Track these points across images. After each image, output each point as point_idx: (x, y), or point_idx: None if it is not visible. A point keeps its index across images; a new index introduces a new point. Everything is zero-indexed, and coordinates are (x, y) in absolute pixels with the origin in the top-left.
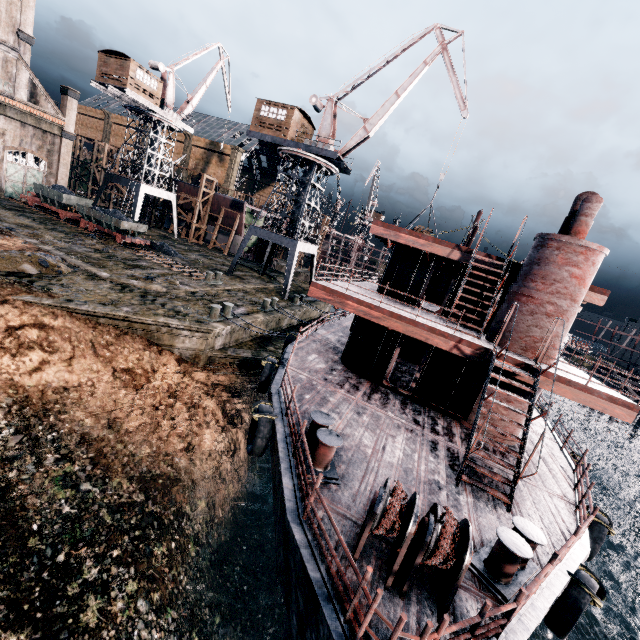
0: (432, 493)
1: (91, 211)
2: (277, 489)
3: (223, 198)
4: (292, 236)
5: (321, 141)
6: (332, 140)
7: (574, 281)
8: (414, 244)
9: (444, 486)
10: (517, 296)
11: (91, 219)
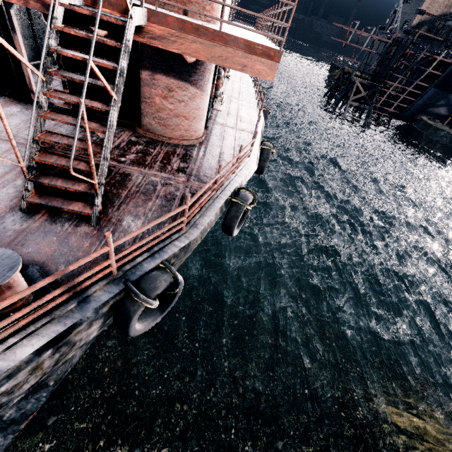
0: None
1: None
2: None
3: None
4: None
5: None
6: None
7: None
8: None
9: None
10: None
11: None
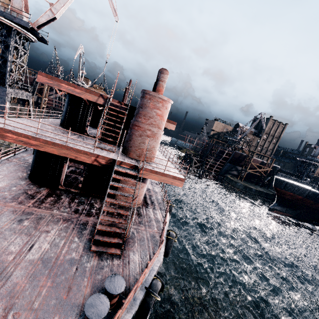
0: (62, 273)
1: None
2: None
3: None
4: (2, 84)
5: (15, 11)
6: (26, 13)
7: (158, 117)
8: (73, 92)
9: (77, 260)
10: (133, 126)
11: None
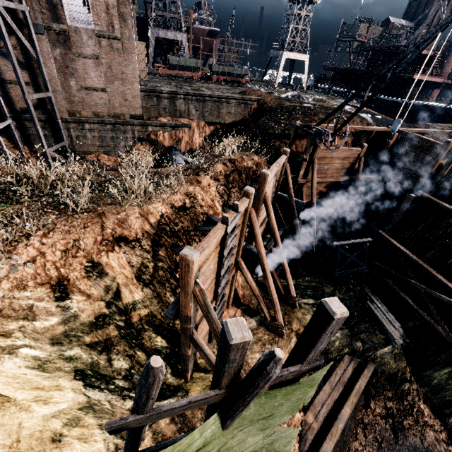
0: None
1: (225, 68)
2: None
3: (201, 29)
4: (302, 53)
5: None
6: None
7: None
8: None
9: None
10: (445, 62)
11: (223, 74)
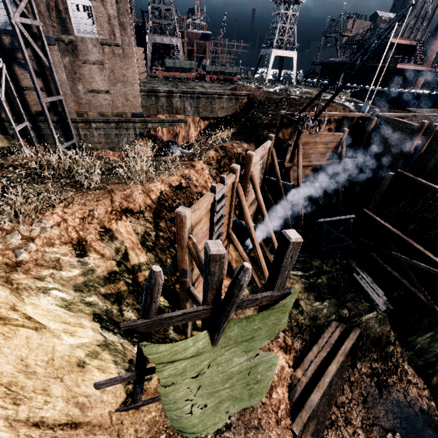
0: None
1: (218, 68)
2: (437, 98)
3: (194, 33)
4: (290, 50)
5: None
6: None
7: None
8: (401, 42)
9: None
10: (428, 51)
11: (215, 73)
